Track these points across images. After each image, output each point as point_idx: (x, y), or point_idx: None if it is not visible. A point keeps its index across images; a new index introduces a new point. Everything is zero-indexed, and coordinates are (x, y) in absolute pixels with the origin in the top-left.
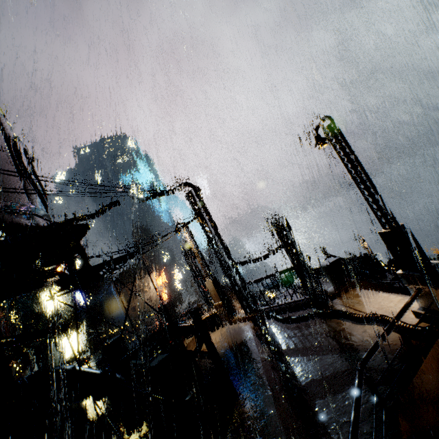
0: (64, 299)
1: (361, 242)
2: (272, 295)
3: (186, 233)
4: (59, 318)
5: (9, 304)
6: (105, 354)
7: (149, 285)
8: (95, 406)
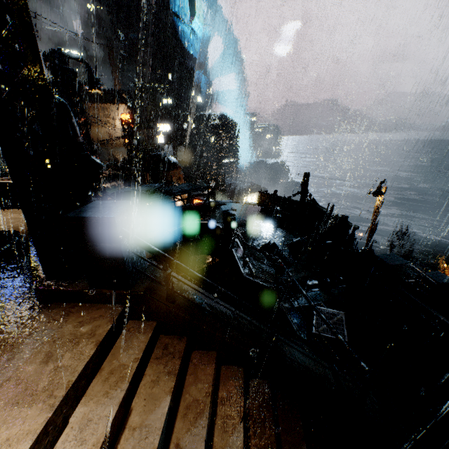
0: None
1: (375, 195)
2: (253, 198)
3: None
4: None
5: None
6: None
7: (112, 117)
8: None
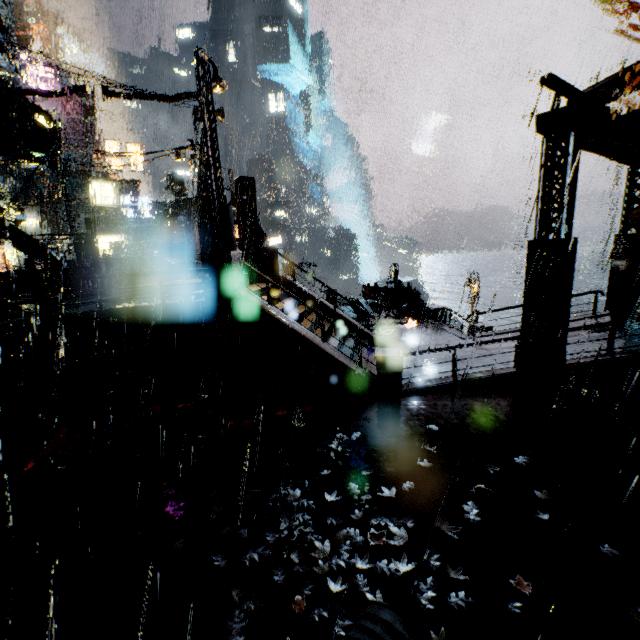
0: (113, 198)
1: (467, 285)
2: None
3: (193, 164)
4: (104, 215)
5: (54, 177)
6: (71, 242)
7: None
8: (18, 257)
